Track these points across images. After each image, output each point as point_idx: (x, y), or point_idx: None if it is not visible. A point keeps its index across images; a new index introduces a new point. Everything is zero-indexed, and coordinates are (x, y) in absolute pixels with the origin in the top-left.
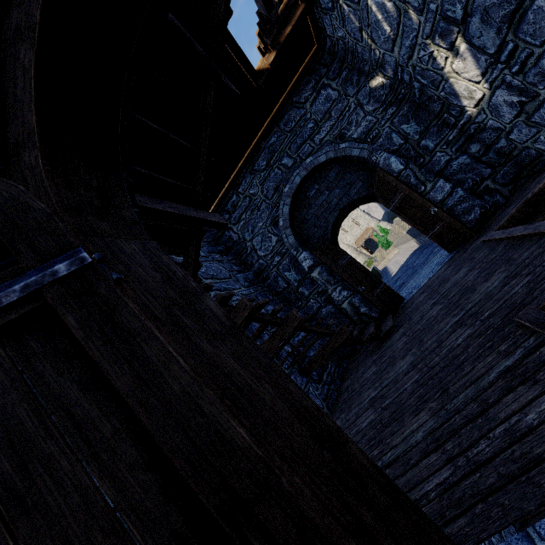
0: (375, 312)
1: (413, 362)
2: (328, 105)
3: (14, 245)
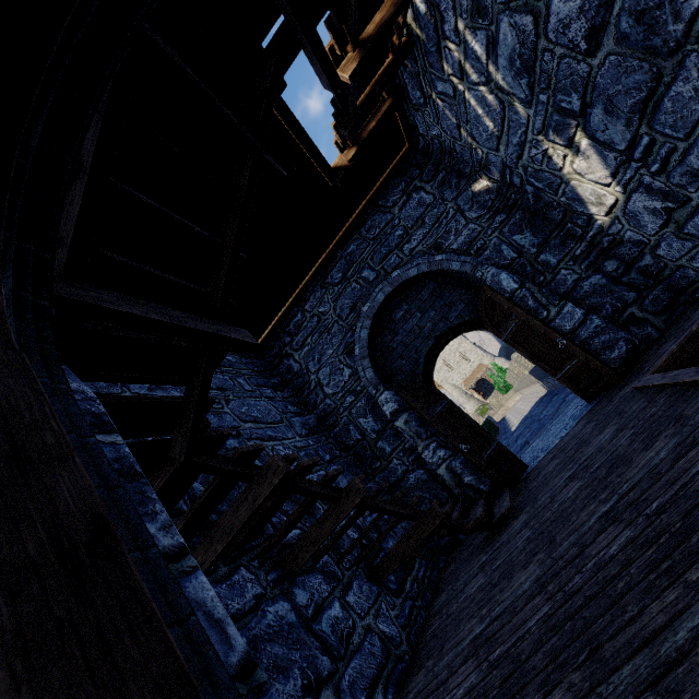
0: (486, 484)
1: (540, 578)
2: (421, 210)
3: None
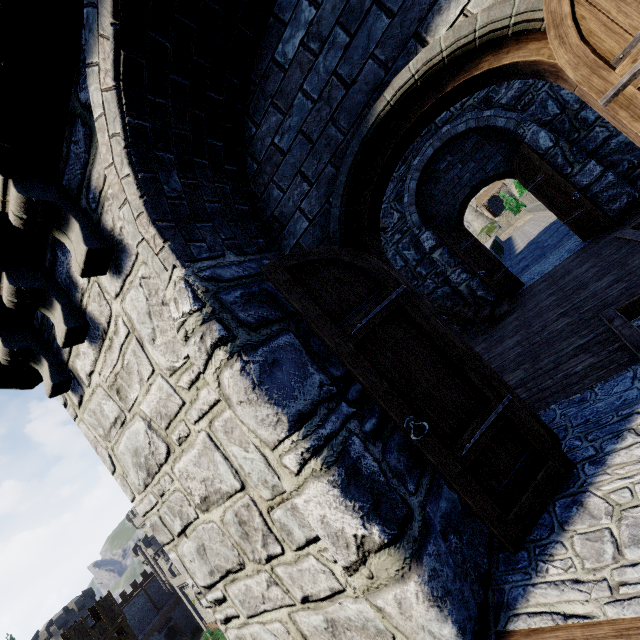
0: (492, 297)
1: (519, 341)
2: None
3: (384, 284)
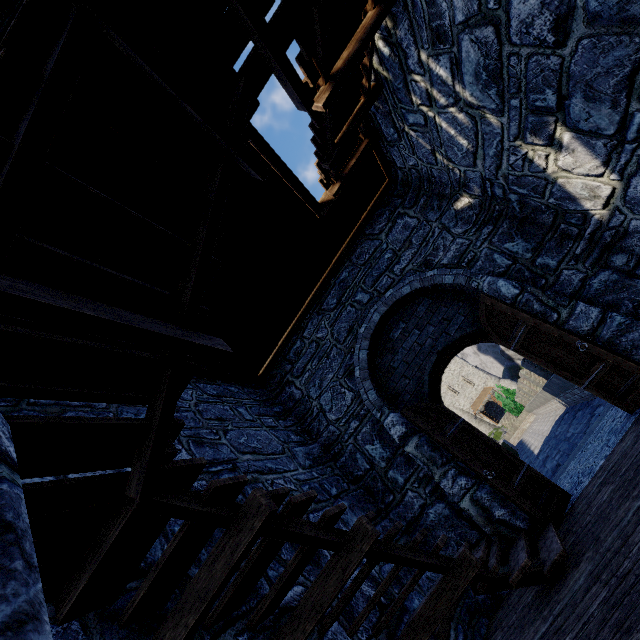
0: (522, 520)
1: None
2: (406, 233)
3: None
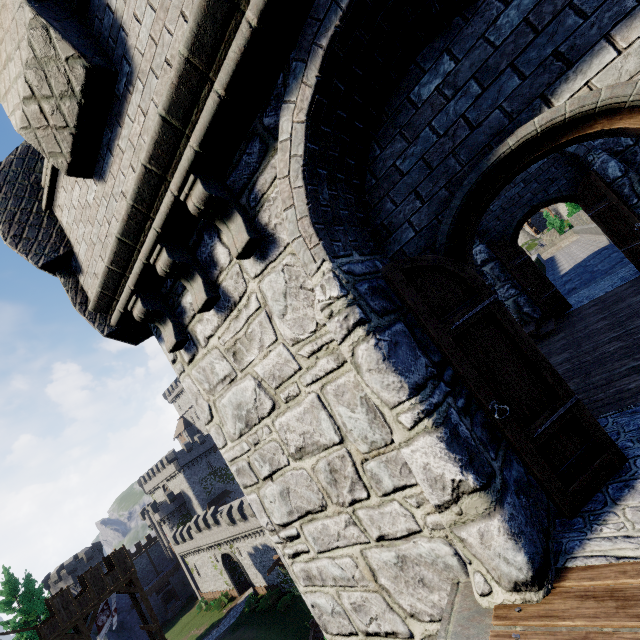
0: (538, 314)
1: (568, 358)
2: None
3: (479, 292)
